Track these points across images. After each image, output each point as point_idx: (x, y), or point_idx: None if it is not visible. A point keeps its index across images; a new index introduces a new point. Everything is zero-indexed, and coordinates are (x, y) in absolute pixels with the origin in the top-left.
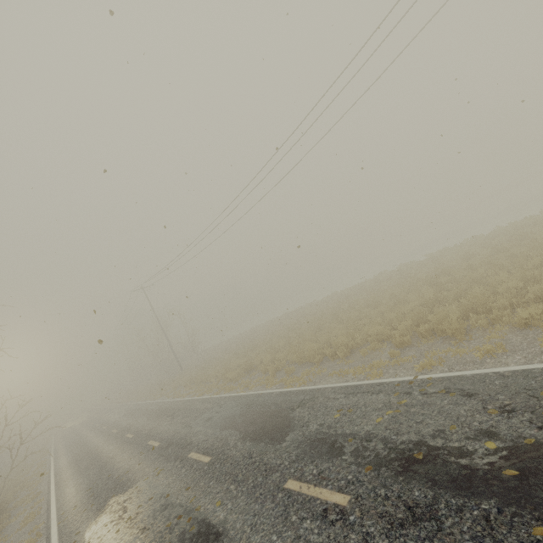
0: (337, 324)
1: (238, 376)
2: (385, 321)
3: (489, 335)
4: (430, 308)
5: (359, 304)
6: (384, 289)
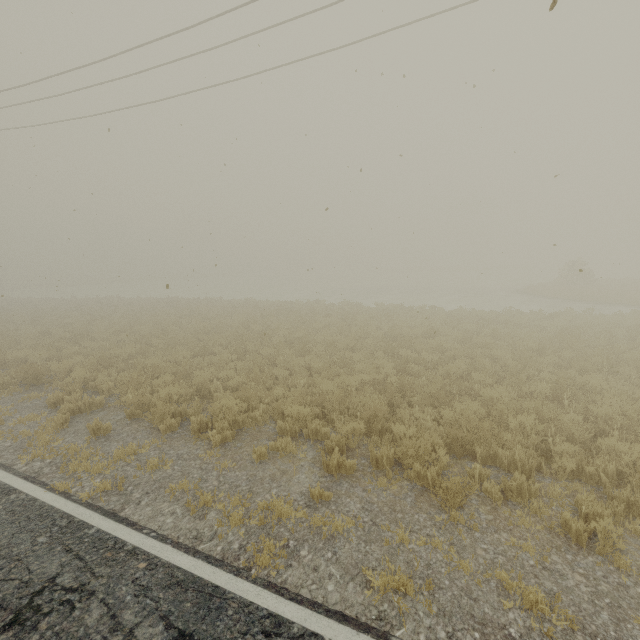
0: (235, 357)
1: (1, 388)
2: (313, 389)
3: (510, 533)
4: (388, 399)
5: (279, 333)
6: (319, 327)
